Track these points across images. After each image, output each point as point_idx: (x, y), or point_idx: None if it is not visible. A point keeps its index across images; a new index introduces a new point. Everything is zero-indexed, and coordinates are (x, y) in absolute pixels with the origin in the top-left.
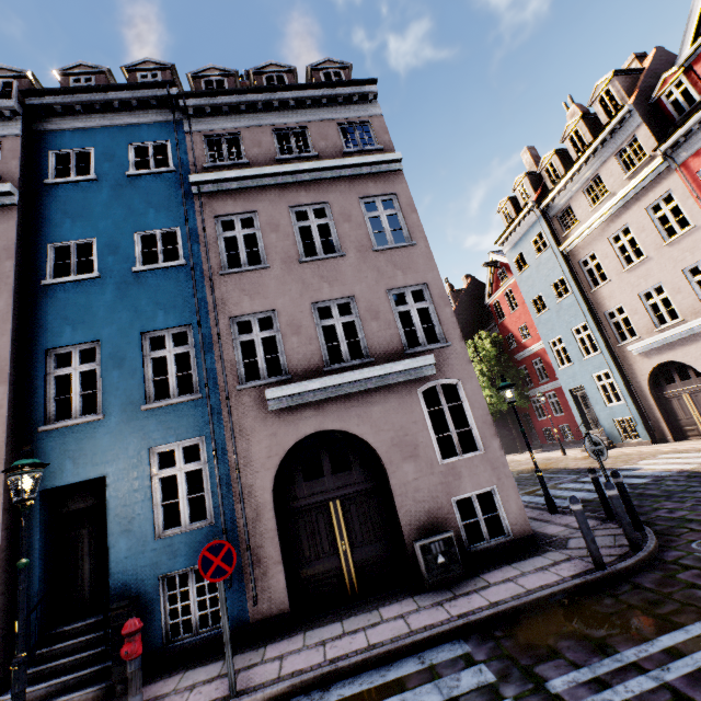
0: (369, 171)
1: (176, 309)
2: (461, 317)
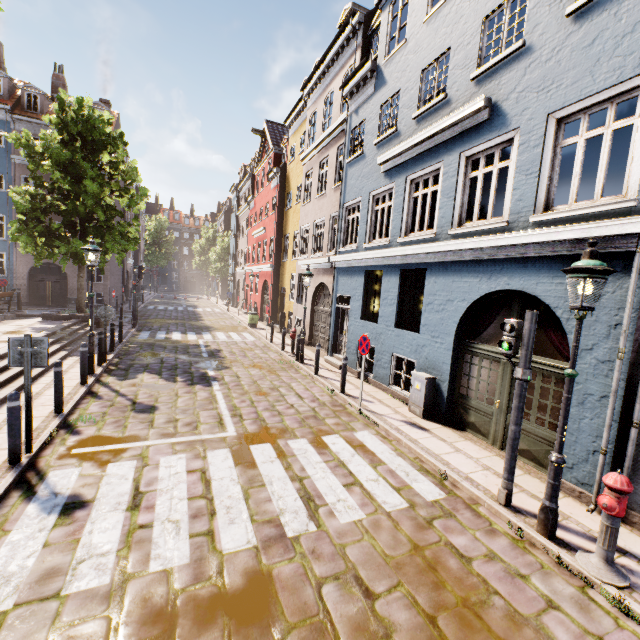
0: None
1: (0, 208)
2: (229, 217)
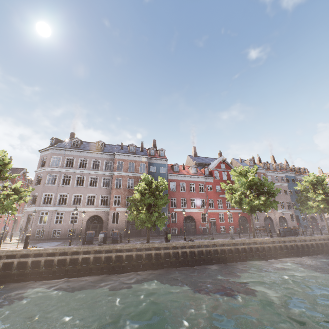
0: None
1: None
2: None
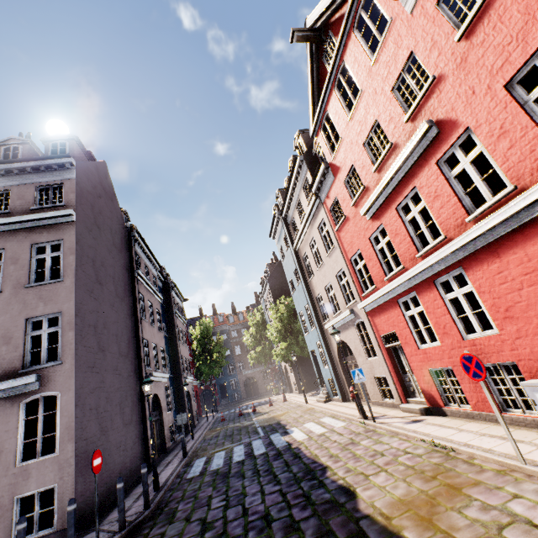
0: (46, 223)
1: None
2: (274, 284)
